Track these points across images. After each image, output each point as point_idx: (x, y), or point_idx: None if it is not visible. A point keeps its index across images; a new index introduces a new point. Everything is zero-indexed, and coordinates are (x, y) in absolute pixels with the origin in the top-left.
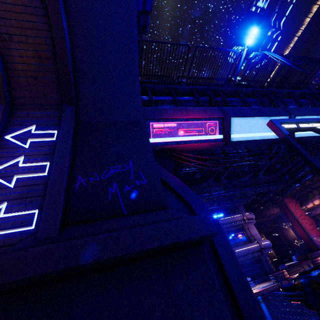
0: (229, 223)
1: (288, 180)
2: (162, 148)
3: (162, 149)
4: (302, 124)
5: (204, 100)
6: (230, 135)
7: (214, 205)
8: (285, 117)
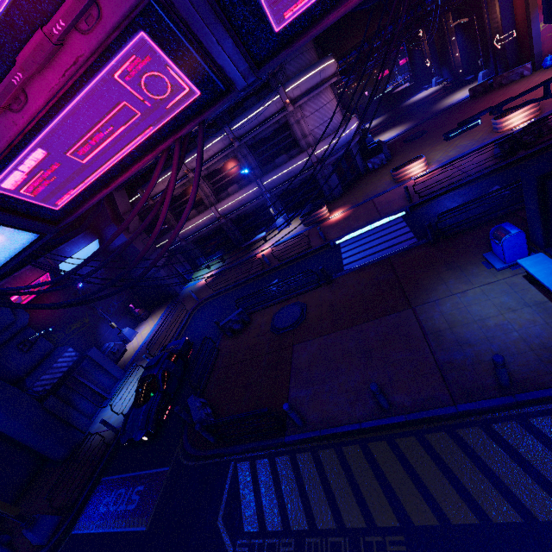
0: (254, 129)
1: None
2: None
3: None
4: None
5: None
6: None
7: None
8: None
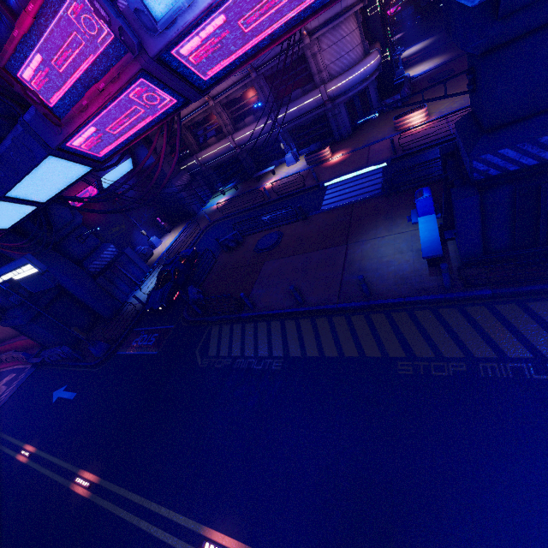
0: (271, 60)
1: None
2: None
3: None
4: (4, 277)
5: None
6: None
7: None
8: None
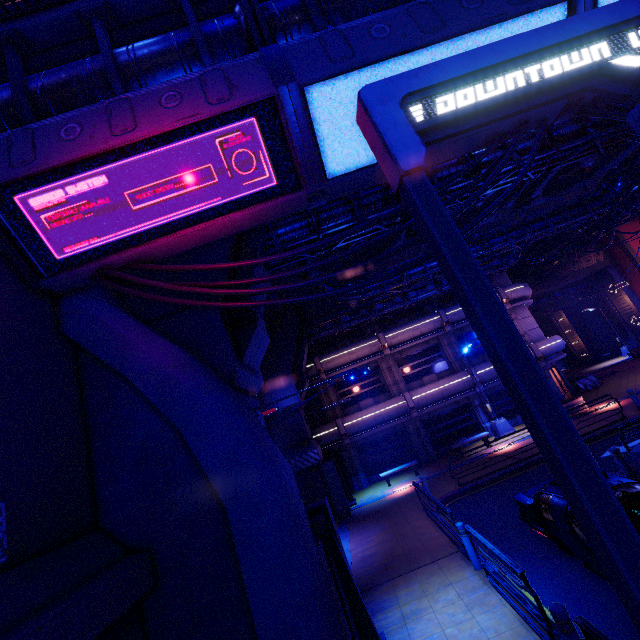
0: (466, 319)
1: (622, 191)
2: (99, 267)
3: (98, 270)
4: (534, 68)
5: (224, 27)
6: (320, 158)
7: (428, 290)
8: (552, 8)
